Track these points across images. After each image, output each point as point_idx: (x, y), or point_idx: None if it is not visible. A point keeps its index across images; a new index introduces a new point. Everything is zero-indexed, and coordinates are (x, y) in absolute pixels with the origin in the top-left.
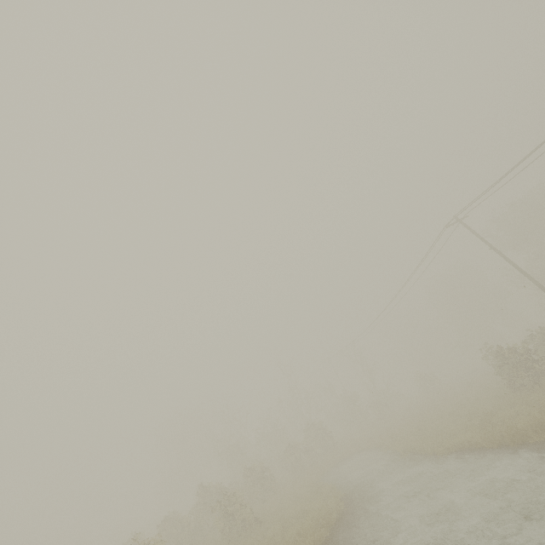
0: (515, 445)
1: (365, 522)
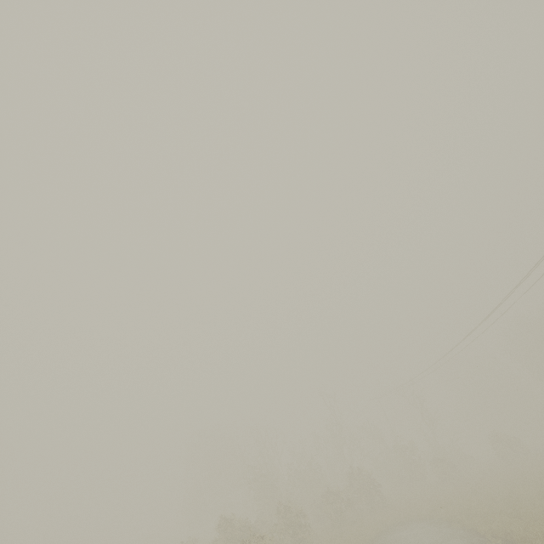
0: None
1: None
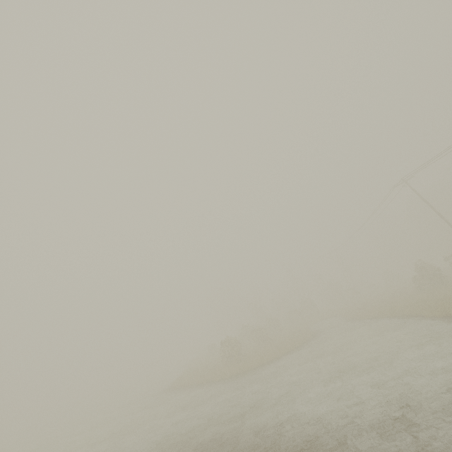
0: (392, 316)
1: (317, 340)
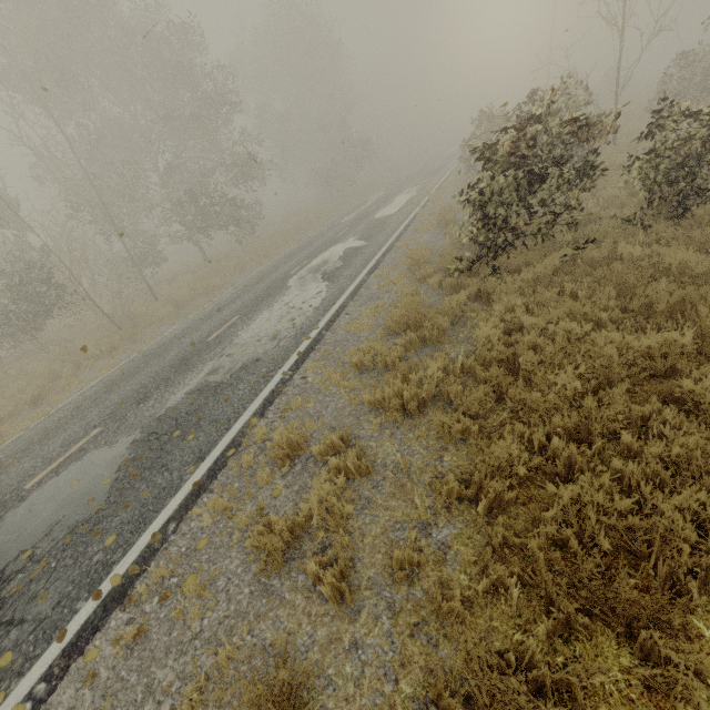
0: None
1: None
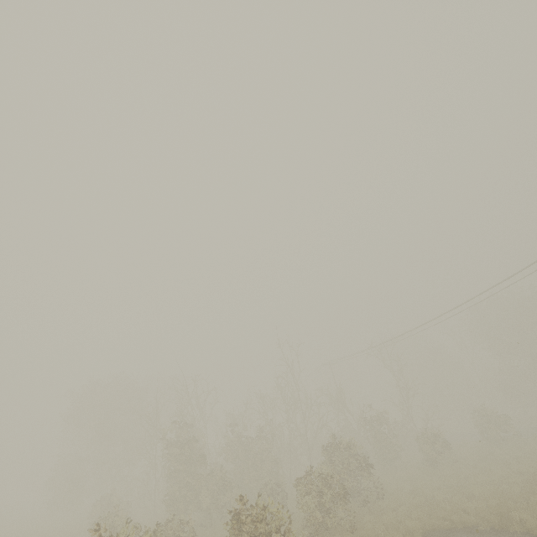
0: None
1: None
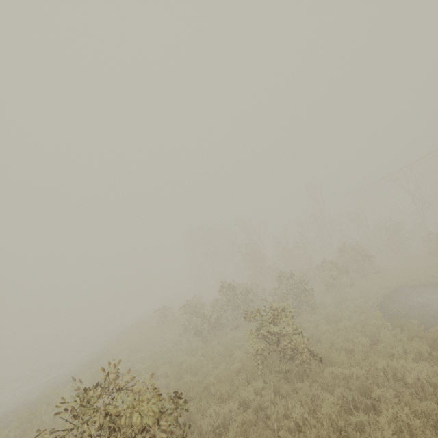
0: None
1: None
